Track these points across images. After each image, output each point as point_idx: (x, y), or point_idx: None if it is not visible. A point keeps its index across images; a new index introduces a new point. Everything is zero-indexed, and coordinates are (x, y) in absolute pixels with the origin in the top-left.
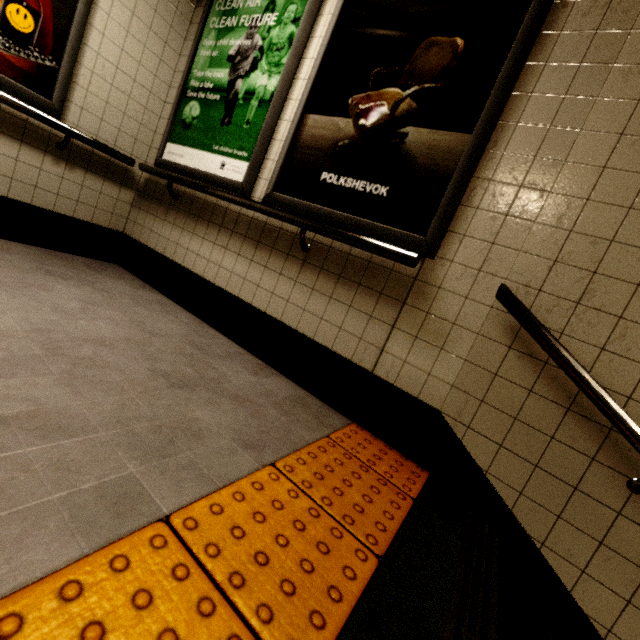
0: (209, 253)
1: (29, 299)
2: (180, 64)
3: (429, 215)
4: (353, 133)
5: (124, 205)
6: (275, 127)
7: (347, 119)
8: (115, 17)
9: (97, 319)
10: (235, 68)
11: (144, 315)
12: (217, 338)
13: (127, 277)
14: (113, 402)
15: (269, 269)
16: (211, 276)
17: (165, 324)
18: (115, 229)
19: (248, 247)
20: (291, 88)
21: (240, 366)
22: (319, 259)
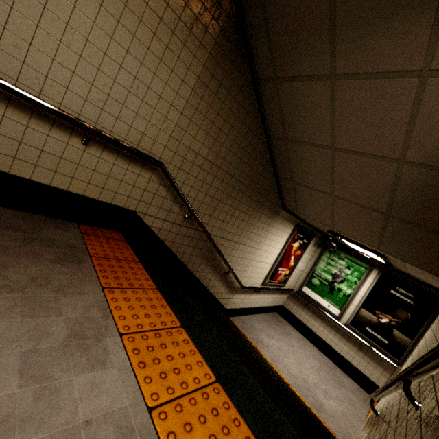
0: (322, 330)
1: (298, 352)
2: (310, 262)
3: (400, 355)
4: (377, 321)
5: (285, 298)
6: (349, 304)
7: (375, 316)
8: (301, 260)
9: (309, 357)
10: (334, 278)
11: (309, 350)
12: (326, 358)
13: (285, 322)
14: (339, 392)
15: (346, 345)
16: (323, 337)
17: (315, 354)
18: (281, 305)
19: (338, 335)
20: (355, 296)
21: (340, 374)
22: (364, 350)
